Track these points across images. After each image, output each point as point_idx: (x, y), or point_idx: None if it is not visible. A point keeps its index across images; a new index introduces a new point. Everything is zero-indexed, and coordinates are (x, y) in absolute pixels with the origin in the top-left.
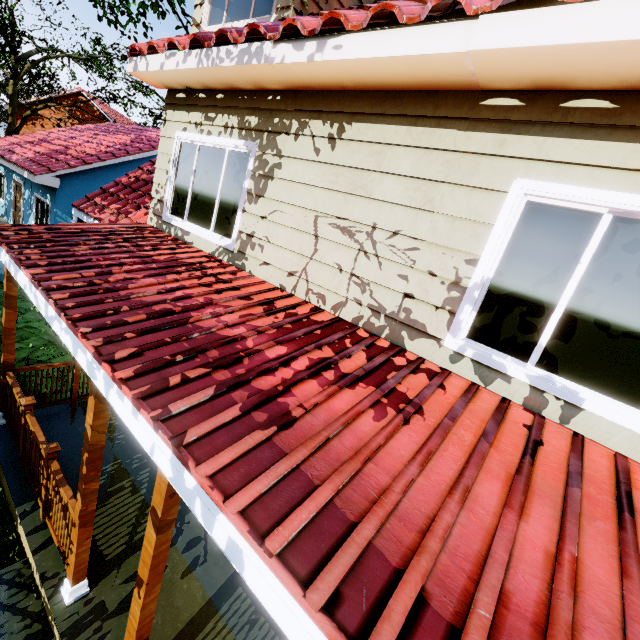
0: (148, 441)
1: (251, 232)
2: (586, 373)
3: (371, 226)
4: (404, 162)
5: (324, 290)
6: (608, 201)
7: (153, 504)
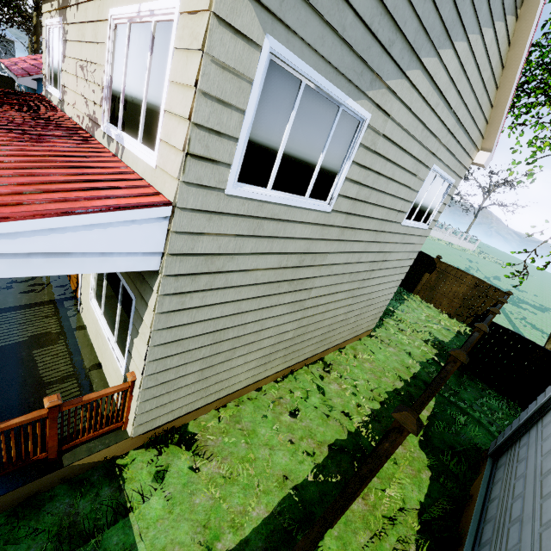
0: None
1: (64, 83)
2: (129, 127)
3: (87, 61)
4: (91, 12)
5: (80, 113)
6: (124, 13)
7: None
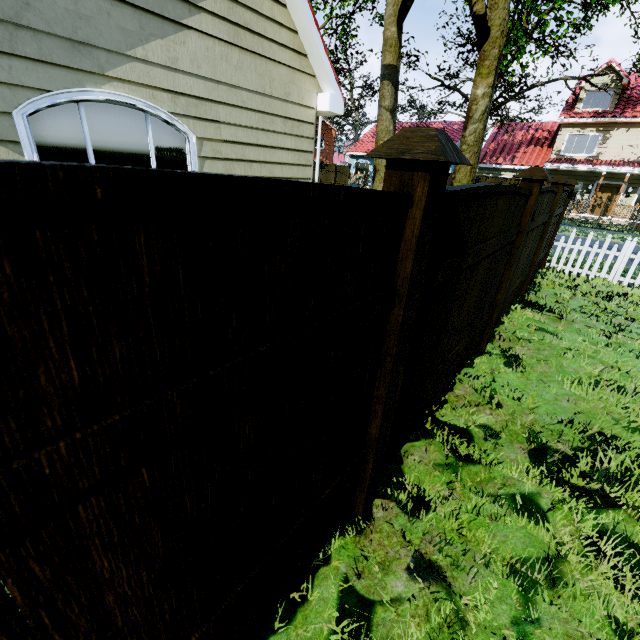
0: (632, 169)
1: (601, 151)
2: None
3: (636, 144)
4: None
5: (624, 158)
6: None
7: (624, 181)
